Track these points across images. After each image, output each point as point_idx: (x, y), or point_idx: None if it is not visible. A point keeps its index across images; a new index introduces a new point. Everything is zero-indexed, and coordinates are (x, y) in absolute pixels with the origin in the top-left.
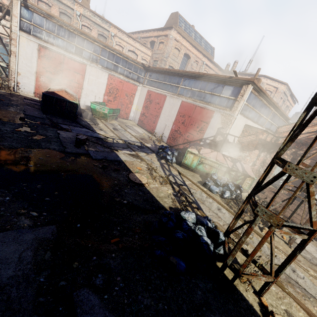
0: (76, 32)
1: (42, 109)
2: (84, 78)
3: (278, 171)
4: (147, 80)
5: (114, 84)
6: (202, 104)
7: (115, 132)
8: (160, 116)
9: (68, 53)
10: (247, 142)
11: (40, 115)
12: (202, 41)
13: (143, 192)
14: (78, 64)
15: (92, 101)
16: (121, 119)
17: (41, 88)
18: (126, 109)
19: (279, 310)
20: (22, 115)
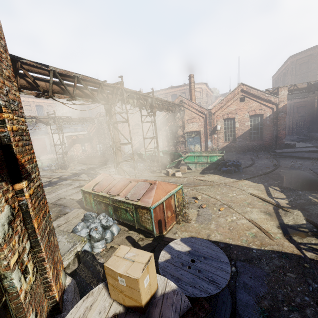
0: None
1: None
2: None
3: (98, 148)
4: None
5: None
6: (39, 137)
7: None
8: None
9: None
10: (70, 143)
11: None
12: None
13: None
14: None
15: None
16: None
17: None
18: None
19: None
20: None
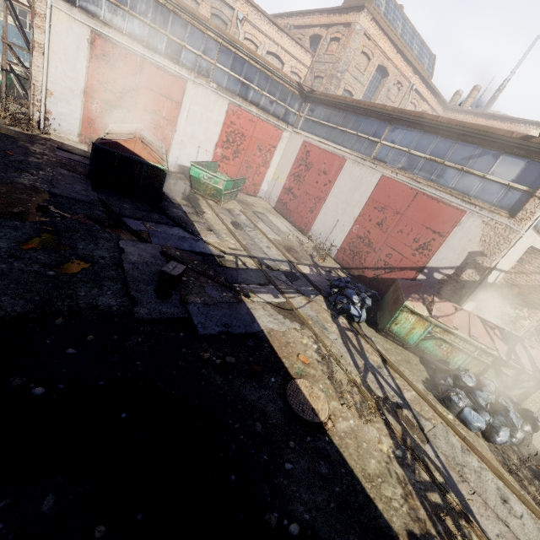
0: (170, 7)
1: (92, 178)
2: (181, 108)
3: None
4: (303, 121)
5: (238, 125)
6: (433, 191)
7: (237, 236)
8: (326, 199)
9: (151, 52)
10: (530, 287)
11: (85, 193)
12: (415, 41)
13: (329, 461)
14: (169, 78)
15: (191, 157)
16: (243, 194)
17: (93, 127)
18: (254, 176)
19: None
20: (46, 195)
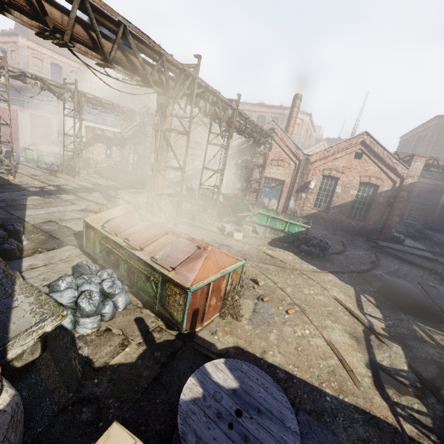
0: None
1: None
2: None
3: (131, 159)
4: None
5: None
6: (43, 114)
7: None
8: (19, 131)
9: None
10: (90, 139)
11: None
12: None
13: None
14: None
15: None
16: None
17: None
18: None
19: (24, 181)
20: None
